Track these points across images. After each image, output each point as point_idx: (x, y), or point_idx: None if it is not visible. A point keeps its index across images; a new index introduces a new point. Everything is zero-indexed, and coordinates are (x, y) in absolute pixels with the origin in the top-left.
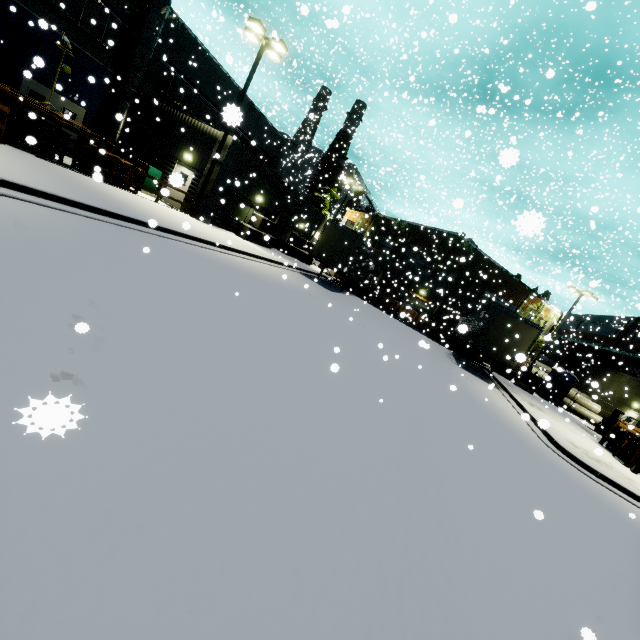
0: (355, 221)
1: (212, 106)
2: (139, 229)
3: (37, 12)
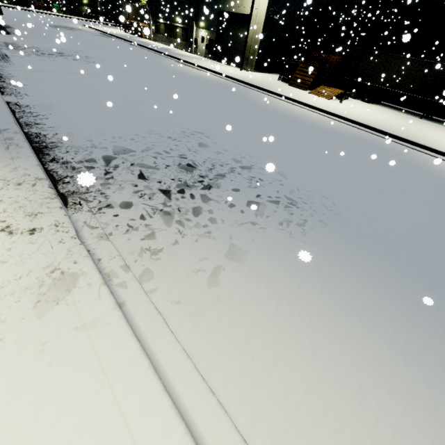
0: None
1: None
2: (27, 11)
3: None
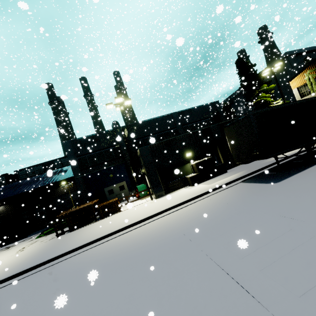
0: (304, 82)
1: (164, 132)
2: (39, 270)
3: (96, 170)
